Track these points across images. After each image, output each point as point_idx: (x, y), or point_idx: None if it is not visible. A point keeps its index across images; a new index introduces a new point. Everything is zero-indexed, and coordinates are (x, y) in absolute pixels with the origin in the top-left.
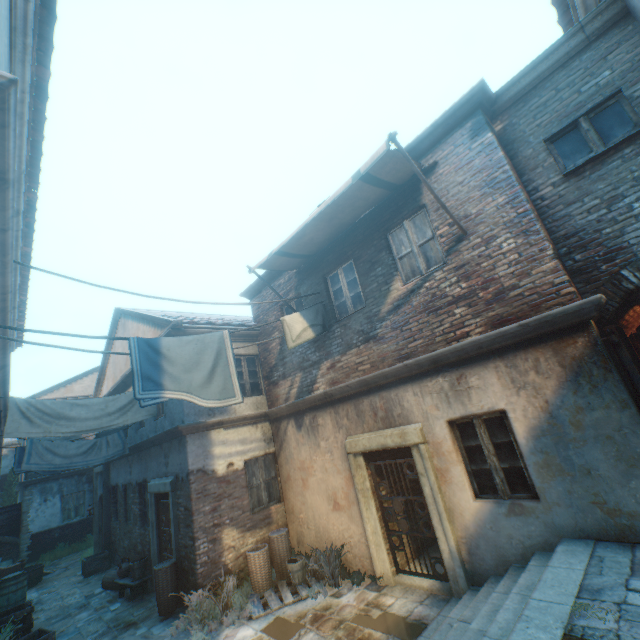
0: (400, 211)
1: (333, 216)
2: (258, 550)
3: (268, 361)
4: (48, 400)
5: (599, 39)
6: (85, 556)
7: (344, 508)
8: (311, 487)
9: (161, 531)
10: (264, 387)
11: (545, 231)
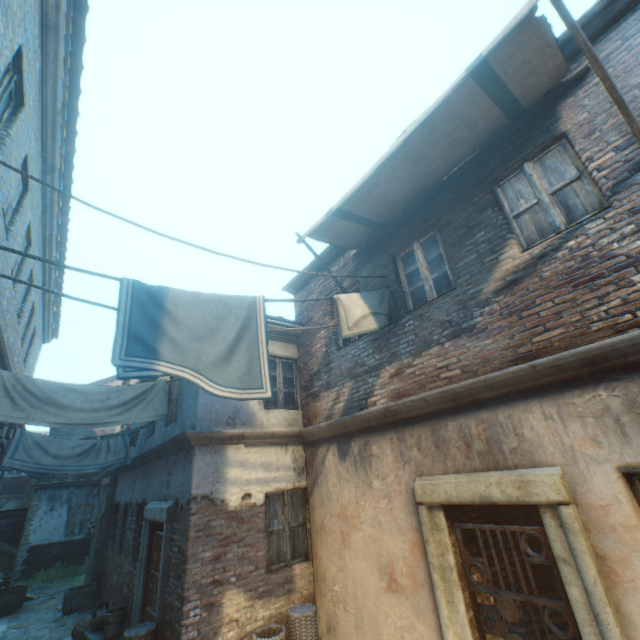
0: (519, 150)
1: (421, 154)
2: (270, 634)
3: (308, 367)
4: (40, 379)
5: None
6: (75, 584)
7: (406, 591)
8: (354, 546)
9: (149, 574)
10: (300, 400)
11: None
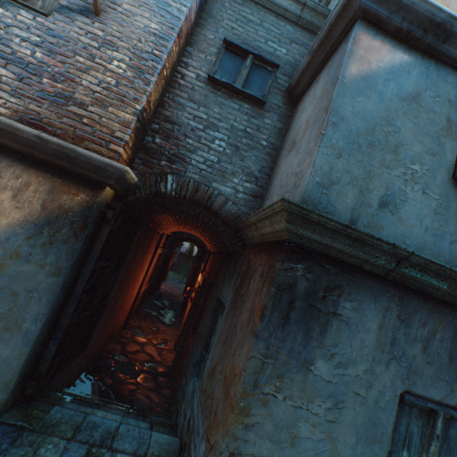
0: None
1: None
2: None
3: None
4: None
5: (301, 29)
6: None
7: None
8: None
9: None
10: None
11: (158, 95)
